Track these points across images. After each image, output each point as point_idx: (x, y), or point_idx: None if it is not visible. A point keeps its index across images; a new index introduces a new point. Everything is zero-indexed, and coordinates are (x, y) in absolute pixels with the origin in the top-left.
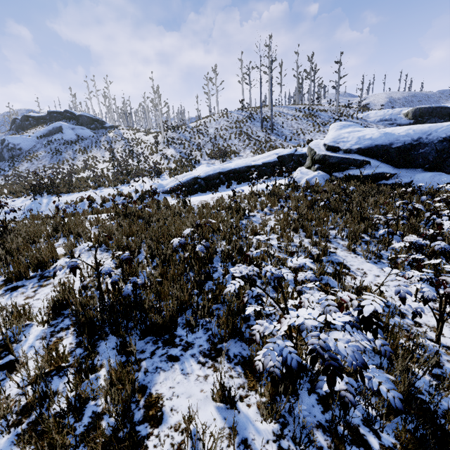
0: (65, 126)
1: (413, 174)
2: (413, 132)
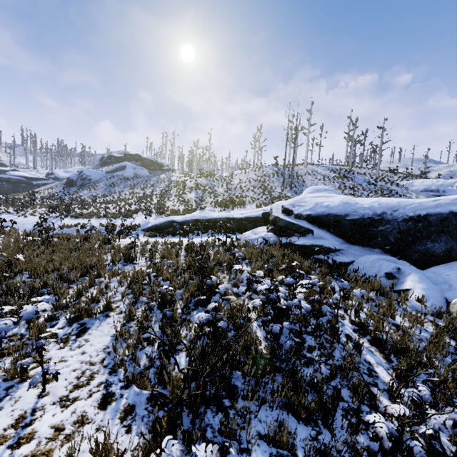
0: (129, 165)
1: (363, 253)
2: (377, 205)
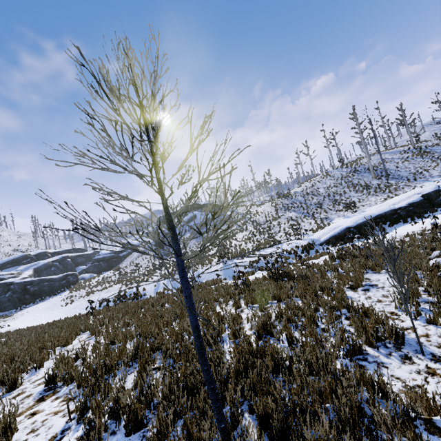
0: (197, 214)
1: None
2: None
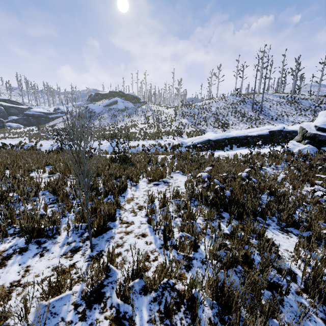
0: (119, 100)
1: None
2: None
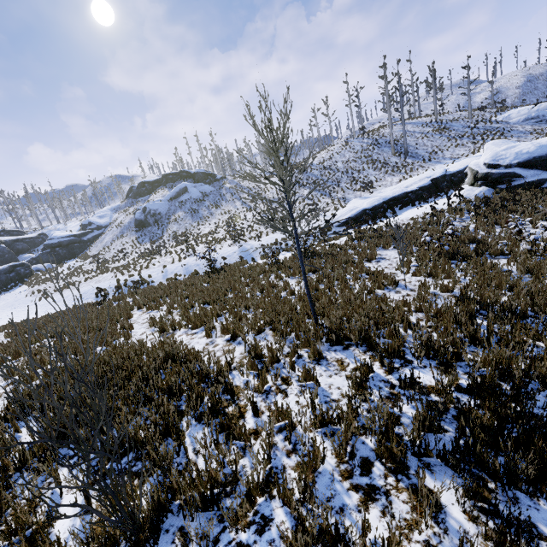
0: (188, 185)
1: None
2: None
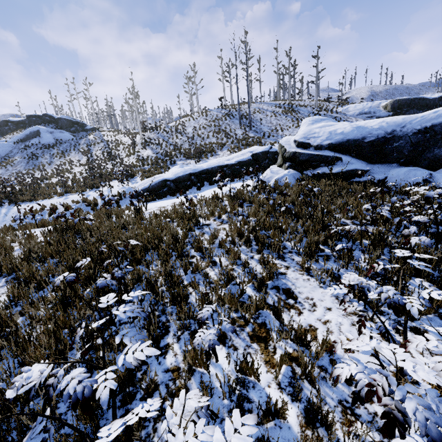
0: (42, 130)
1: (387, 169)
2: (386, 125)
